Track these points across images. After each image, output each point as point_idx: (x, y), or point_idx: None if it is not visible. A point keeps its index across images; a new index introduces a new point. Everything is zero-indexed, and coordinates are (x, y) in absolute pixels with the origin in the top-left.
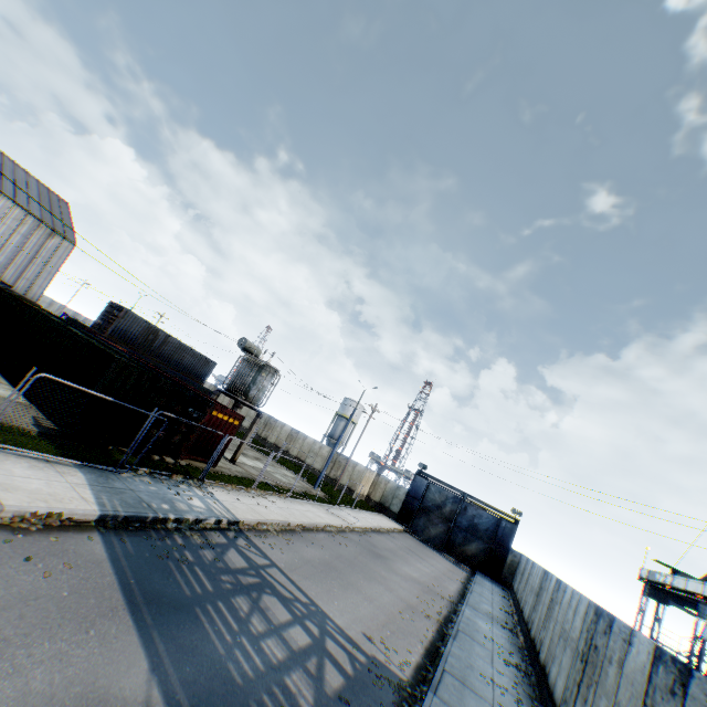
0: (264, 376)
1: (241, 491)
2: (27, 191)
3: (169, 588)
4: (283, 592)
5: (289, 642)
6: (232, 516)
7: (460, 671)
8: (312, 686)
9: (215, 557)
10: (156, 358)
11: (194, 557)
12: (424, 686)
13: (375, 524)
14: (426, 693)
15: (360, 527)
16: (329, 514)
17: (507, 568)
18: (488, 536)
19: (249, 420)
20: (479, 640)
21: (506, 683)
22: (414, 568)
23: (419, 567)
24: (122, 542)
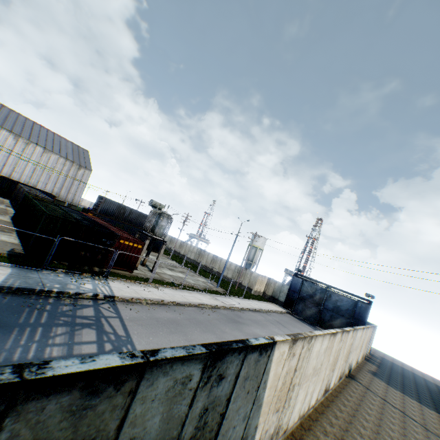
0: (162, 219)
1: (139, 284)
2: (66, 149)
3: (9, 318)
4: (106, 329)
5: (74, 350)
6: (111, 293)
7: None
8: None
9: (71, 310)
10: (127, 223)
11: (52, 308)
12: None
13: (255, 307)
14: None
15: (237, 307)
16: (212, 299)
17: None
18: (348, 314)
19: (190, 253)
20: None
21: None
22: (267, 331)
23: (273, 330)
24: (2, 298)
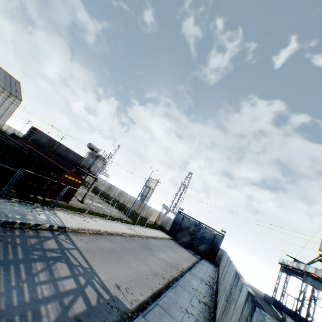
0: (98, 161)
1: (78, 214)
2: None
3: None
4: (73, 262)
5: (59, 287)
6: (62, 224)
7: (167, 304)
8: (59, 311)
9: (38, 242)
10: (54, 154)
11: (22, 241)
12: (141, 312)
13: (154, 234)
14: (138, 316)
15: (144, 235)
16: (128, 228)
17: (218, 257)
18: (210, 242)
19: (101, 186)
20: (188, 289)
21: (194, 311)
22: (167, 255)
23: (170, 254)
24: None
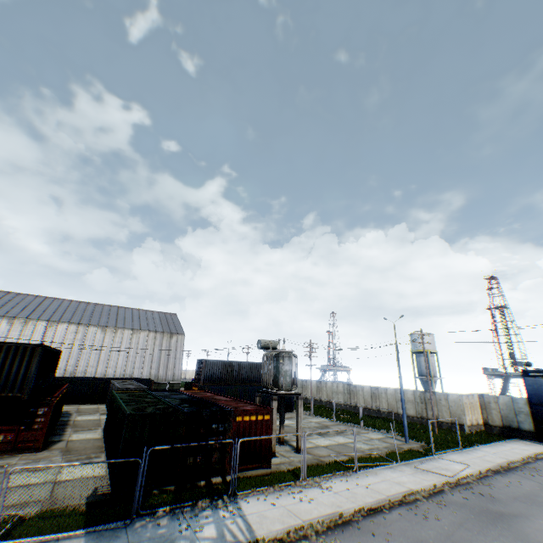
0: (282, 362)
1: (288, 487)
2: (153, 321)
3: None
4: None
5: None
6: (248, 534)
7: None
8: None
9: None
10: (240, 383)
11: None
12: None
13: (496, 460)
14: None
15: (469, 475)
16: (417, 472)
17: None
18: None
19: (335, 395)
20: None
21: None
22: None
23: None
24: None
